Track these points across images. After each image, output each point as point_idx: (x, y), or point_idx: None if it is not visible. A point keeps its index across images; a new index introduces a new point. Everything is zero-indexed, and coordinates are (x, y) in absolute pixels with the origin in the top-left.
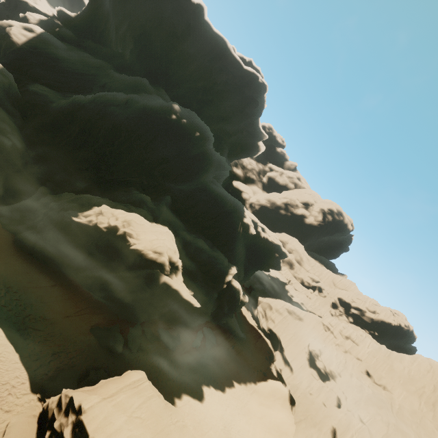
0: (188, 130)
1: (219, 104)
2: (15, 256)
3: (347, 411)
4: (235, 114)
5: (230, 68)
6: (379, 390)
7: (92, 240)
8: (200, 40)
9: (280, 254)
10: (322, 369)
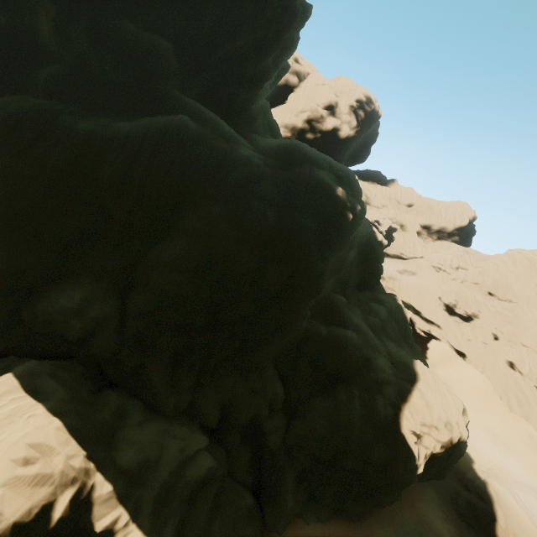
0: (360, 215)
1: (271, 60)
2: (368, 529)
3: (508, 343)
4: (286, 56)
5: None
6: (508, 306)
7: (429, 463)
8: None
9: (391, 233)
10: (464, 314)
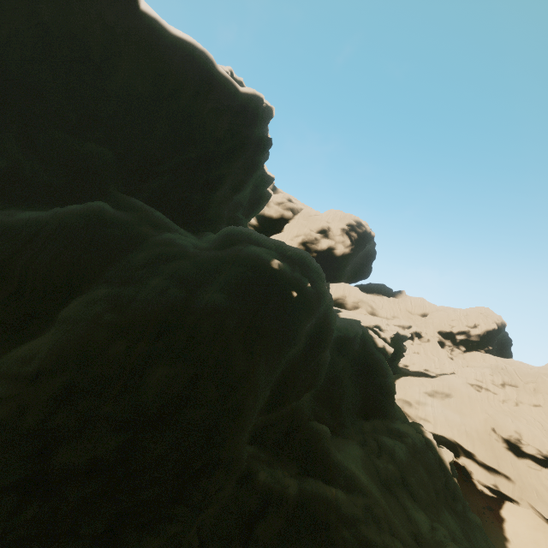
0: (316, 296)
1: (230, 173)
2: None
3: None
4: (250, 174)
5: (223, 99)
6: None
7: None
8: (149, 60)
9: (401, 341)
10: (537, 454)
